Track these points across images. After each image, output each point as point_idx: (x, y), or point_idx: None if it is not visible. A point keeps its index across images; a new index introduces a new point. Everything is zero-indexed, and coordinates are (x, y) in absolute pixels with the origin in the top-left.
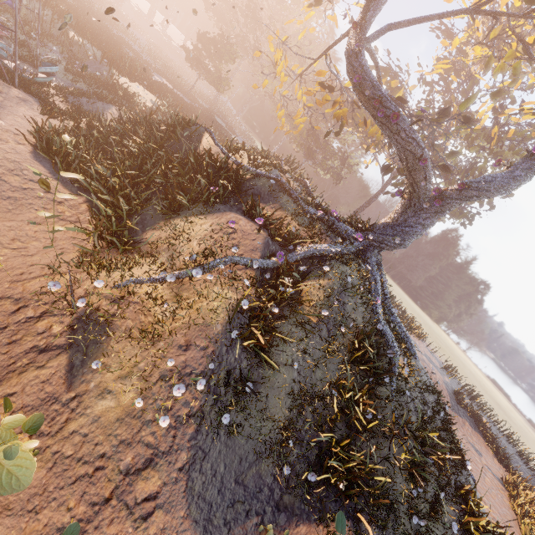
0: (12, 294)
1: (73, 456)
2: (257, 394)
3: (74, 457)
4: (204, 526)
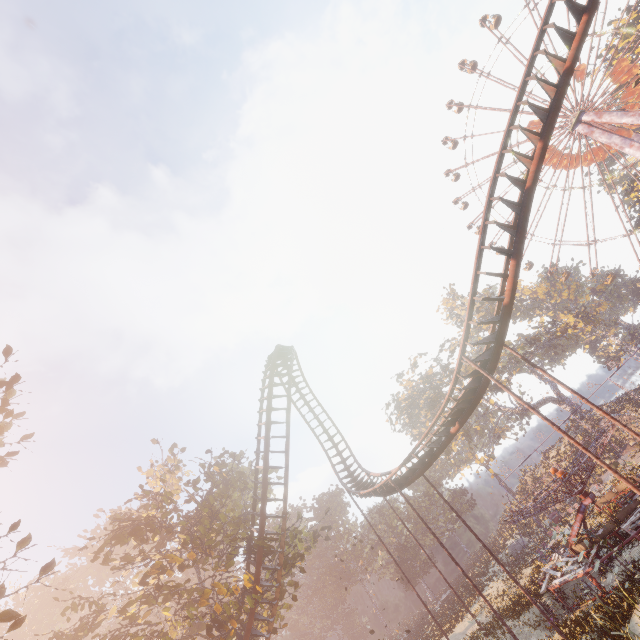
0: None
1: None
2: None
3: None
4: None
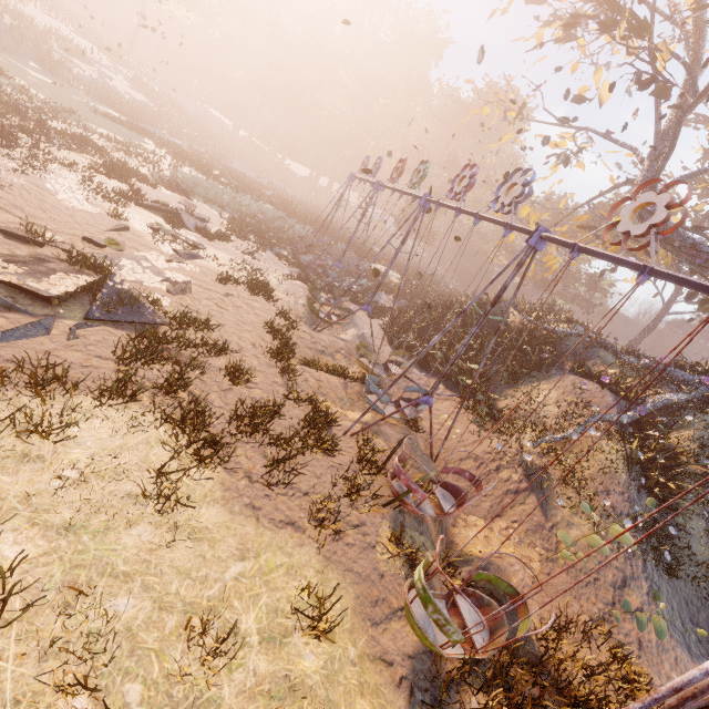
0: (470, 455)
1: (574, 567)
2: (675, 541)
3: (576, 568)
4: (686, 649)
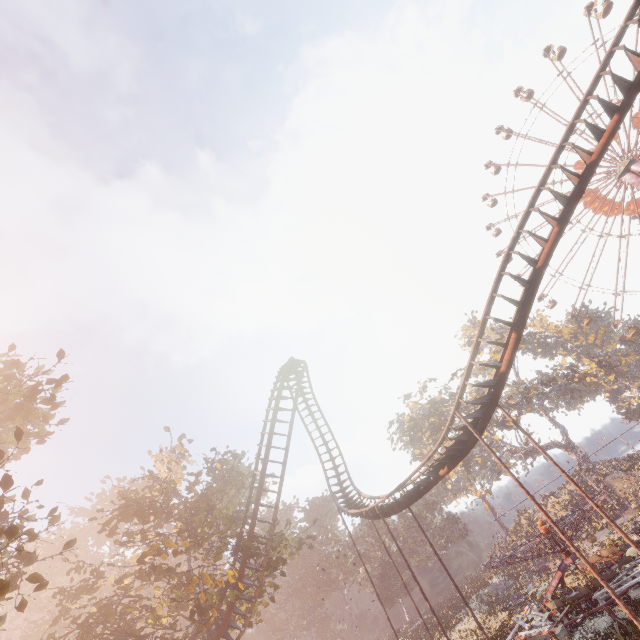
0: None
1: None
2: None
3: None
4: None
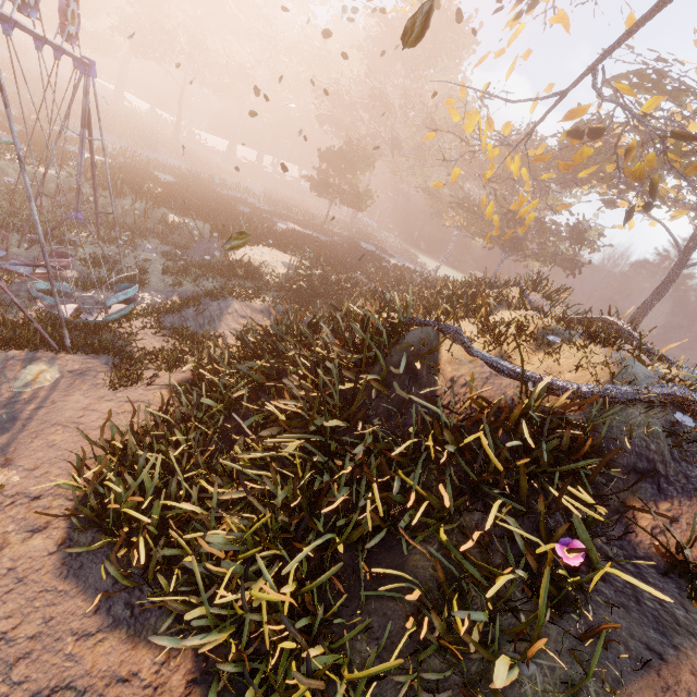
0: None
1: None
2: None
3: None
4: None
